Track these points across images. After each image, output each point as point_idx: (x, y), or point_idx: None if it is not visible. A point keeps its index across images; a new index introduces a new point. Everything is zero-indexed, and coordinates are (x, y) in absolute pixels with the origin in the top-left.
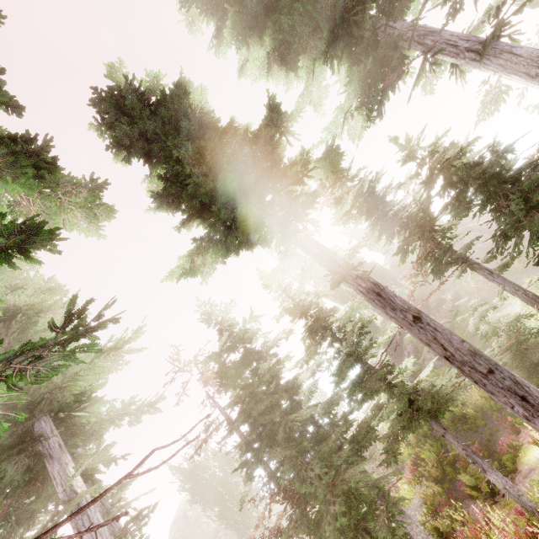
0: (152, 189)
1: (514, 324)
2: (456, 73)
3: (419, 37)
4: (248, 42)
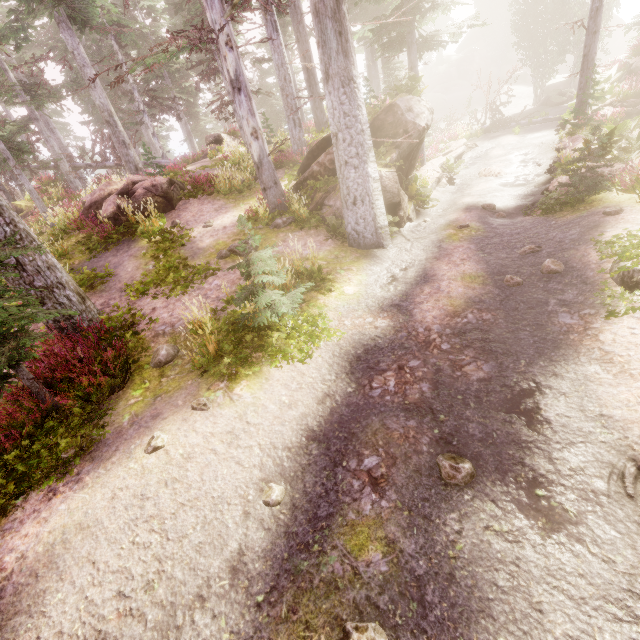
0: None
1: None
2: None
3: None
4: None
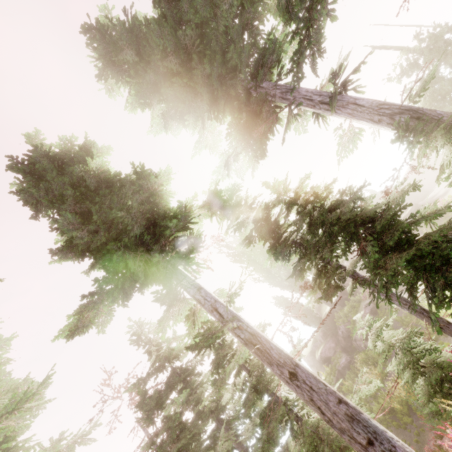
0: (62, 238)
1: (407, 342)
2: (318, 119)
3: (282, 94)
4: (151, 103)
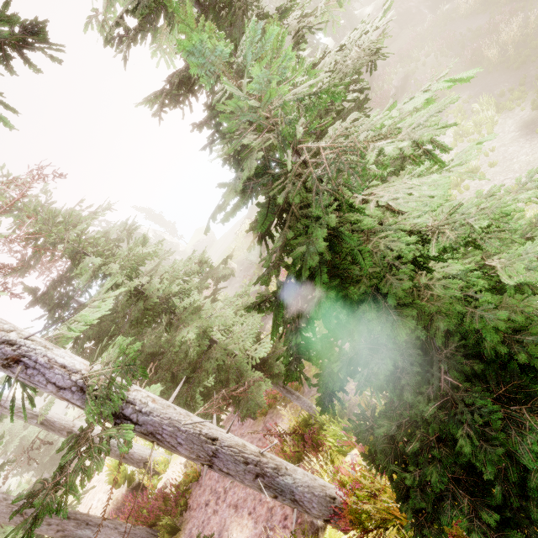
0: None
1: None
2: None
3: None
4: None
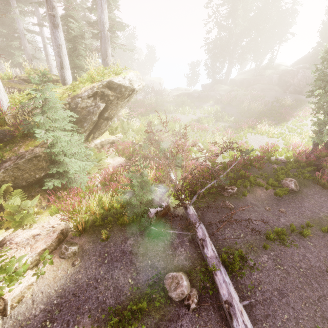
0: None
1: None
2: None
3: None
4: None
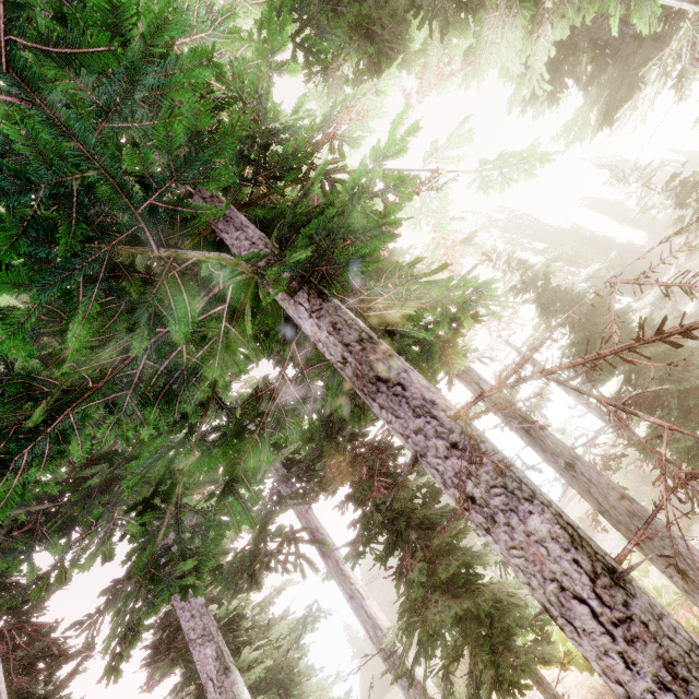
0: None
1: None
2: None
3: None
4: None
